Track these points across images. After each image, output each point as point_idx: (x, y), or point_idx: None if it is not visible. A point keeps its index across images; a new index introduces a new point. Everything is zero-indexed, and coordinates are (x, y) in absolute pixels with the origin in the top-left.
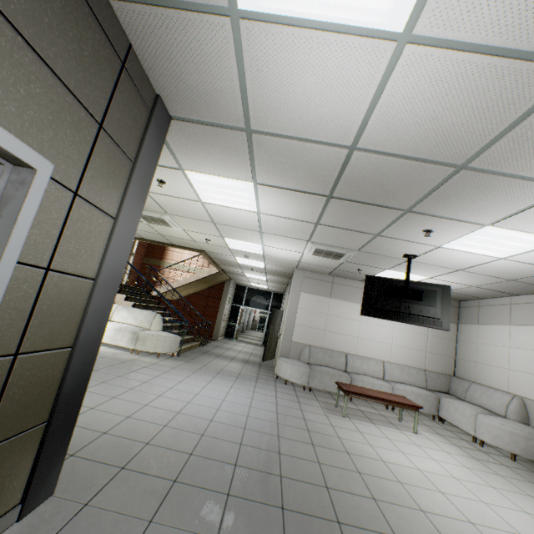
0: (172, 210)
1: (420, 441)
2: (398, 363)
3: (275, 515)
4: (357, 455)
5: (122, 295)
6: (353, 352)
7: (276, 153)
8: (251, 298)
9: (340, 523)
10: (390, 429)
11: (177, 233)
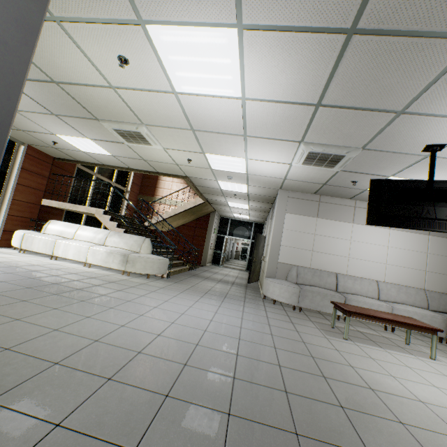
0: (146, 117)
1: (446, 371)
2: (393, 283)
3: None
4: (385, 394)
5: (114, 223)
6: (343, 272)
7: None
8: (234, 228)
9: None
10: (403, 354)
11: (158, 155)
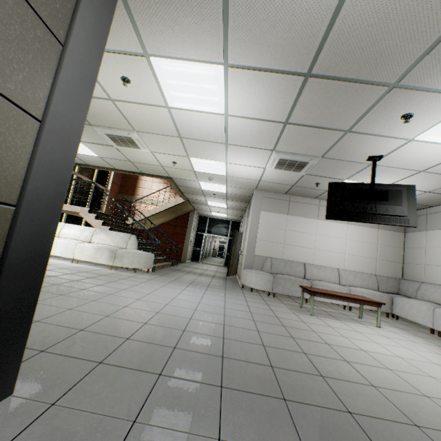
0: (139, 125)
1: (387, 334)
2: (351, 270)
3: (279, 407)
4: (337, 346)
5: (99, 221)
6: (310, 262)
7: (255, 2)
8: (212, 226)
9: (351, 413)
10: (356, 324)
11: (145, 157)
